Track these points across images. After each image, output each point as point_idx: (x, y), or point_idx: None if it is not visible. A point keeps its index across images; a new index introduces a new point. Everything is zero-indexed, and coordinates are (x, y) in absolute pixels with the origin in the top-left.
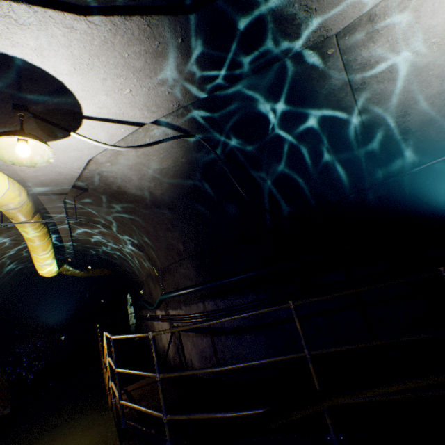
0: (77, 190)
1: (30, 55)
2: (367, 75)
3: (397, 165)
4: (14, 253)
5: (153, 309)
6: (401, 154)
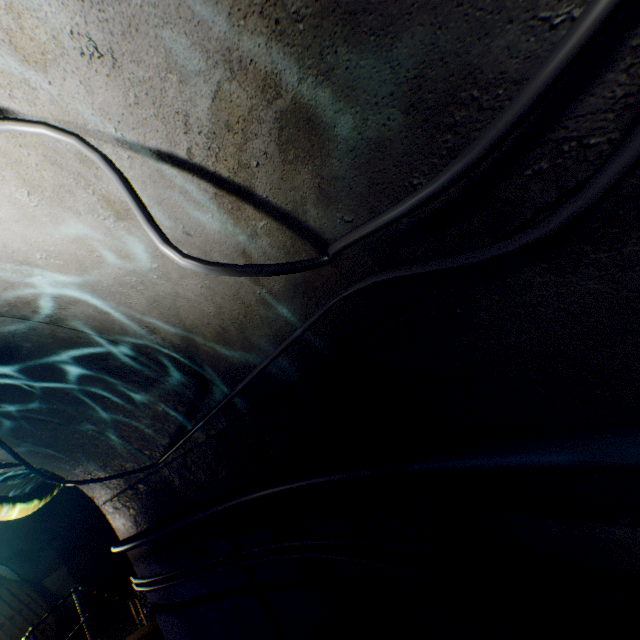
0: None
1: None
2: (36, 308)
3: (213, 387)
4: None
5: None
6: (205, 374)
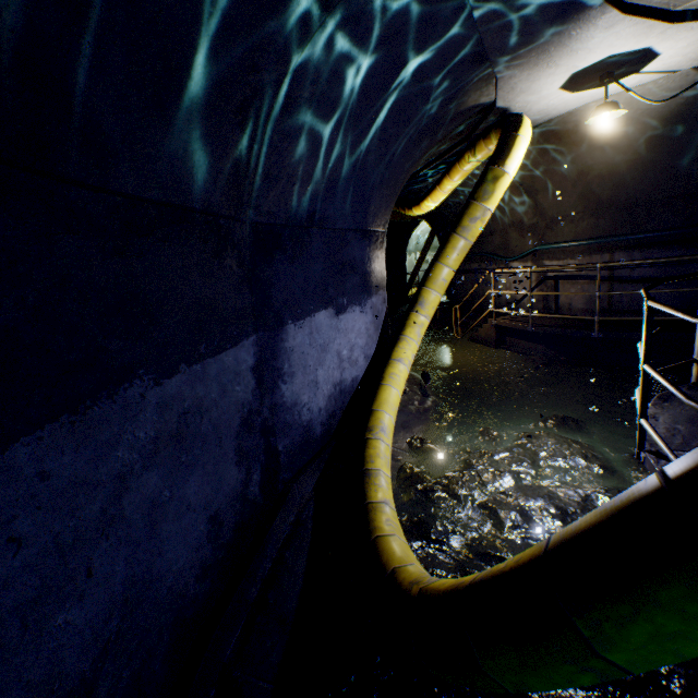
0: None
1: (668, 44)
2: None
3: None
4: None
5: (509, 261)
6: None
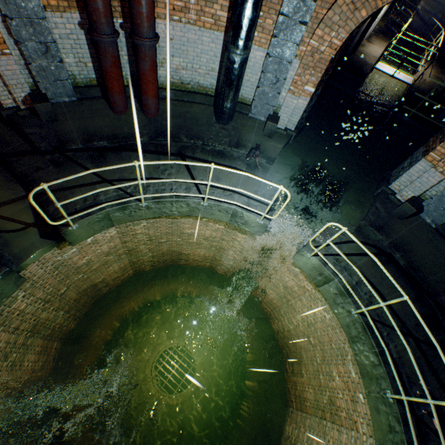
0: None
1: None
2: None
3: None
4: None
5: None
6: None
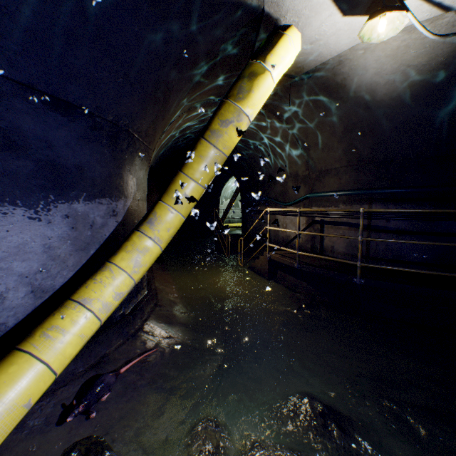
0: (300, 76)
1: None
2: None
3: None
4: (190, 129)
5: (286, 205)
6: None
